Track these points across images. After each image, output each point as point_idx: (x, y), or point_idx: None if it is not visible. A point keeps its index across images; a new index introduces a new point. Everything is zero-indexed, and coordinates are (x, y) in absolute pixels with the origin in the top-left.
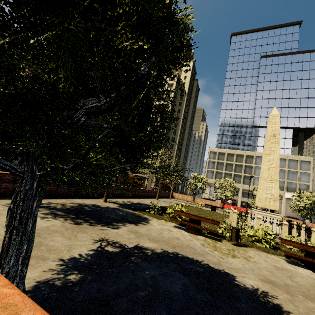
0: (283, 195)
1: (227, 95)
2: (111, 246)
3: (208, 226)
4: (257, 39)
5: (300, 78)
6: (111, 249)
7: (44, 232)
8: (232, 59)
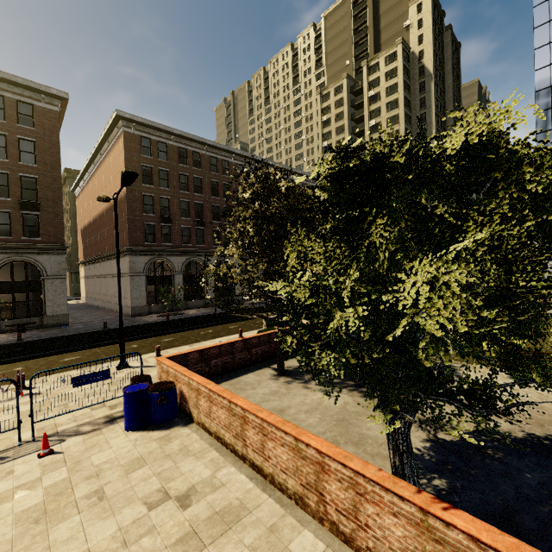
0: None
1: (545, 26)
2: (443, 432)
3: None
4: None
5: None
6: (447, 437)
7: (348, 416)
8: None
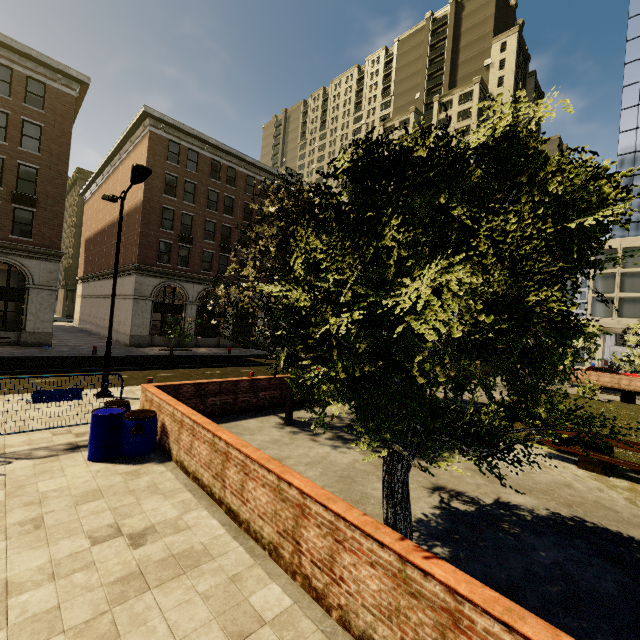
0: None
1: (635, 86)
2: (458, 501)
3: (629, 453)
4: None
5: None
6: (461, 506)
7: (354, 474)
8: None
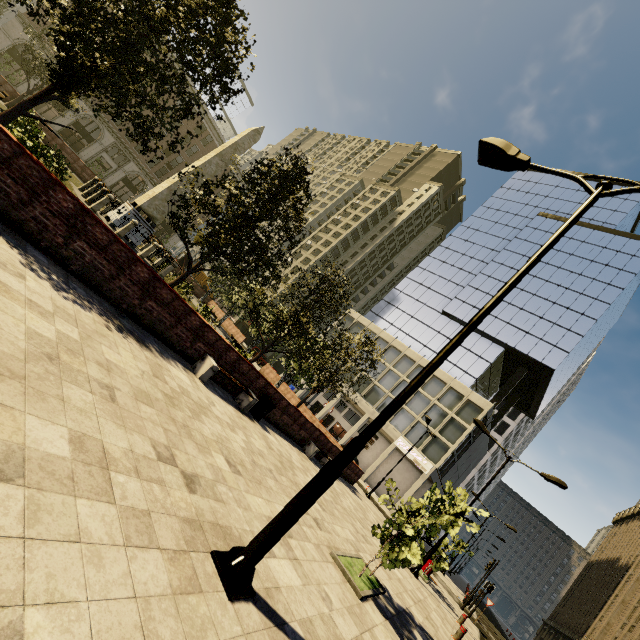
0: (395, 439)
1: (443, 249)
2: None
3: None
4: (556, 187)
5: (581, 271)
6: None
7: None
8: (494, 201)
